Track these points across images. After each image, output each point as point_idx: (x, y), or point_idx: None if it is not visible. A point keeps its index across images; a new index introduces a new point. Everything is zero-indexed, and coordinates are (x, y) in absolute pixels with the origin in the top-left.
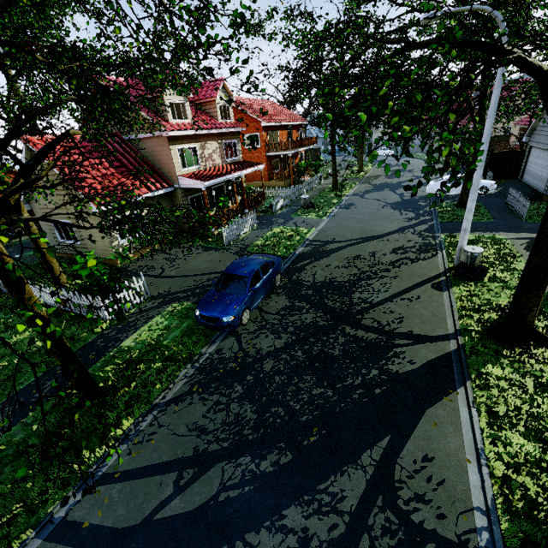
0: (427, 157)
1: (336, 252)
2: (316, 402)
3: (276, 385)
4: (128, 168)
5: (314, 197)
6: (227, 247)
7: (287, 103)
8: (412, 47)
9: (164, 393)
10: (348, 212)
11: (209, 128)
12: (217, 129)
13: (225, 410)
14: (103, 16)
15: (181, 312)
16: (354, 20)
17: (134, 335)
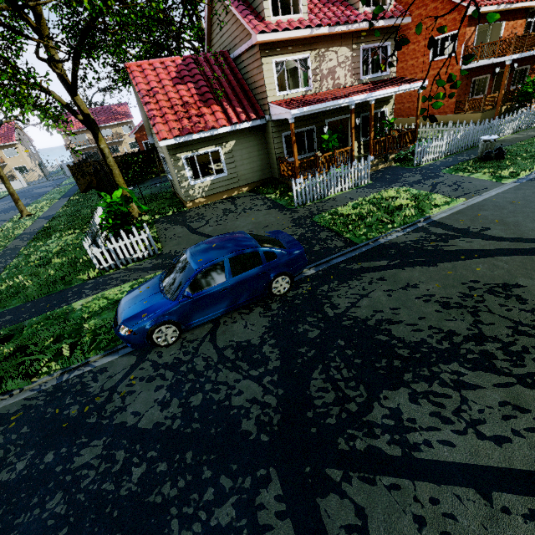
0: None
1: (459, 259)
2: None
3: (35, 517)
4: (217, 94)
5: (523, 140)
6: (297, 207)
7: None
8: None
9: (1, 398)
10: None
11: (332, 24)
12: (349, 24)
13: None
14: None
15: None
16: None
17: (92, 296)
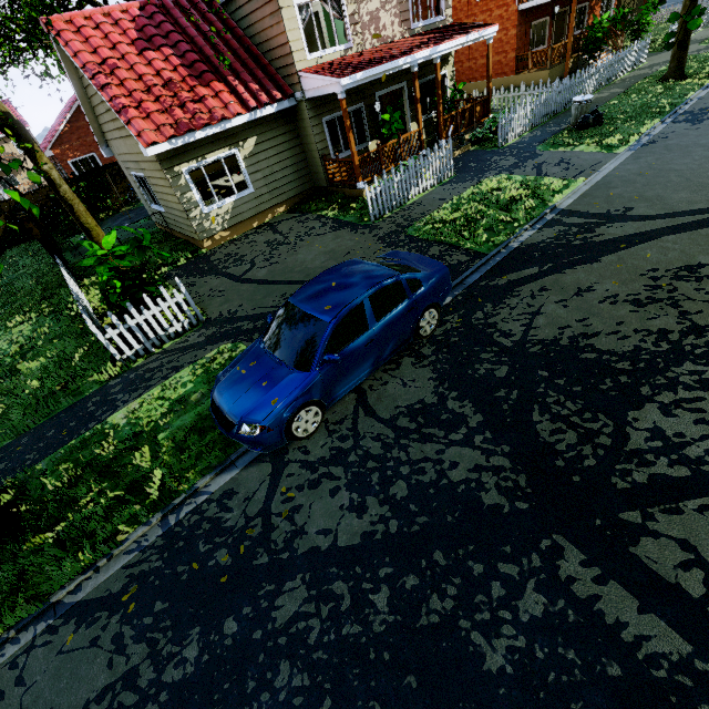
0: None
1: (621, 248)
2: None
3: (268, 705)
4: (213, 64)
5: (610, 99)
6: (375, 222)
7: None
8: None
9: (82, 578)
10: (694, 132)
11: None
12: None
13: None
14: None
15: (223, 367)
16: None
17: (135, 401)
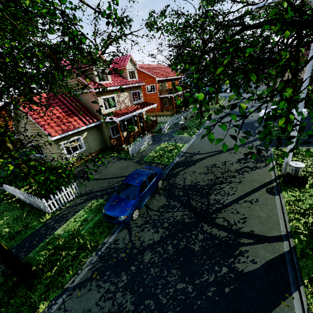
0: (265, 132)
1: (199, 161)
2: (179, 298)
3: (151, 277)
4: (73, 111)
5: (188, 121)
6: (132, 157)
7: (172, 65)
8: (247, 28)
9: (74, 278)
10: None
11: (122, 85)
12: (127, 85)
13: (112, 299)
14: (46, 24)
15: (96, 207)
16: (206, 13)
17: (64, 225)
